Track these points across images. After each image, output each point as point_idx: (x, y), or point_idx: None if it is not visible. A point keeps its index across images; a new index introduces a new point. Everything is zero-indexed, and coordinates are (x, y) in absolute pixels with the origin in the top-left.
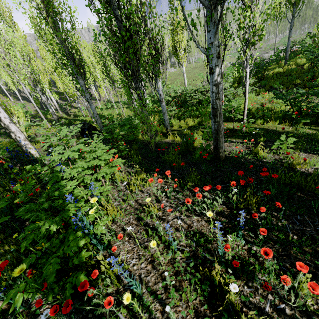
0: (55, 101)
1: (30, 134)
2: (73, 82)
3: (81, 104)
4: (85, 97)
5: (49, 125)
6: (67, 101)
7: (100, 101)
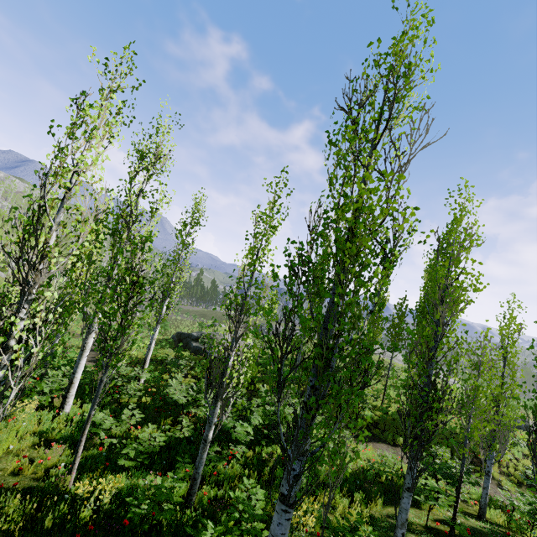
0: None
1: None
2: None
3: None
4: None
5: None
6: None
7: None
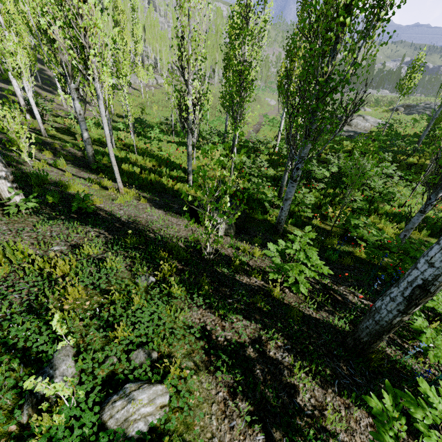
0: (18, 90)
1: (92, 202)
2: (178, 101)
3: (53, 103)
4: (50, 87)
5: (120, 181)
6: (8, 83)
7: (94, 107)
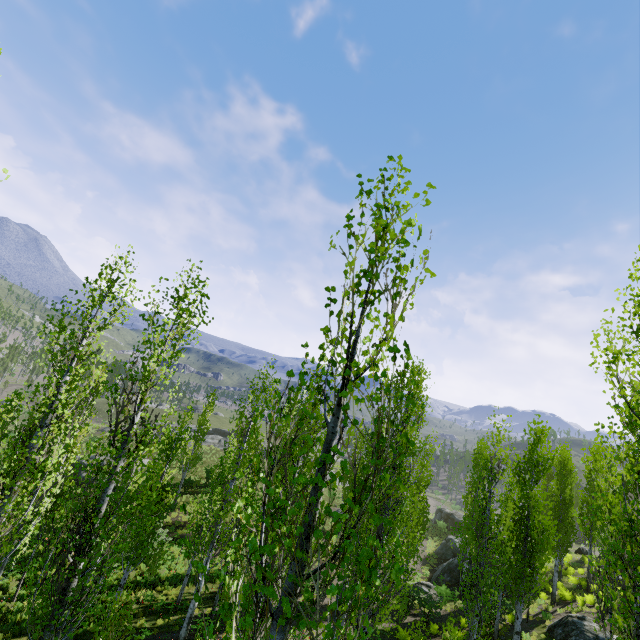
0: None
1: None
2: None
3: None
4: None
5: None
6: None
7: None
